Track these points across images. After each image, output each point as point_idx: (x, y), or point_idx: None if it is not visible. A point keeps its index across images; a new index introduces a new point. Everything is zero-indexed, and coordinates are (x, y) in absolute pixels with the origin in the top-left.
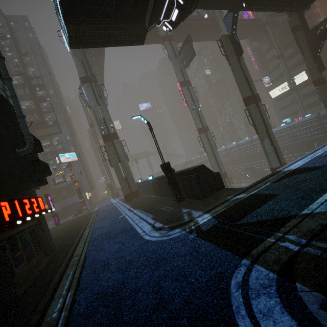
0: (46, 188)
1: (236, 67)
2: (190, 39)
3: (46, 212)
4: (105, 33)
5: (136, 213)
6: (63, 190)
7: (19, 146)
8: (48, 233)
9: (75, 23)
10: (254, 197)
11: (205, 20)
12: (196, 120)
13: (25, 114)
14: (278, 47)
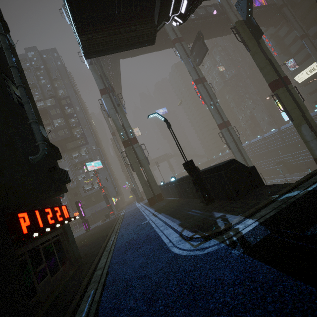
0: (77, 195)
1: (257, 51)
2: (201, 35)
3: (70, 221)
4: (116, 38)
5: (160, 218)
6: (92, 197)
7: (34, 153)
8: (73, 242)
9: (87, 33)
10: (316, 195)
11: (214, 16)
12: (215, 116)
13: (58, 131)
14: (300, 27)
